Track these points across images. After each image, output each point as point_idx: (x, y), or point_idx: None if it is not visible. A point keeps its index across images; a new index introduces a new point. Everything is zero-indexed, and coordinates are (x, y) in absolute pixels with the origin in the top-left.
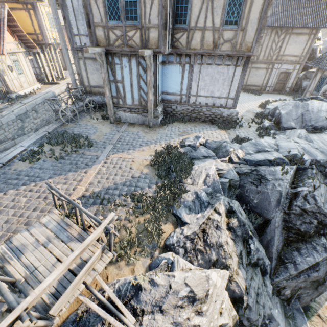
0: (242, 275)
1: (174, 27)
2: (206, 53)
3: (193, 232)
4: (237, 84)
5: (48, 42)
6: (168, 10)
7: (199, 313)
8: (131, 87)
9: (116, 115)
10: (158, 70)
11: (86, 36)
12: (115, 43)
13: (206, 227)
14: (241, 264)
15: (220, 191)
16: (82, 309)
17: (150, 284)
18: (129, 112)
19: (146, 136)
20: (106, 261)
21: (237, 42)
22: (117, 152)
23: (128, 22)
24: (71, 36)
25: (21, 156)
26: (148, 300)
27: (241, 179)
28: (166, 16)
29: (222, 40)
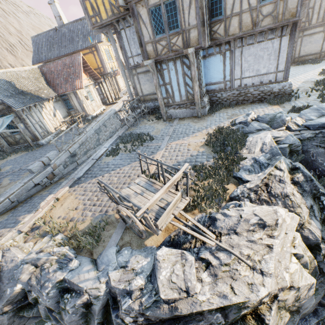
0: (315, 225)
1: (211, 22)
2: (246, 34)
3: (256, 185)
4: (286, 55)
5: (107, 71)
6: (204, 9)
7: (270, 237)
8: (177, 85)
9: (167, 114)
10: (200, 64)
11: (137, 56)
12: (162, 52)
13: (268, 182)
14: (314, 216)
15: (279, 155)
16: (173, 234)
17: (223, 216)
18: (178, 108)
19: (196, 125)
20: (185, 202)
21: (278, 12)
22: (174, 140)
23: (171, 32)
24: (127, 59)
25: (106, 153)
26: (223, 226)
27: (303, 144)
28: (203, 14)
29: (260, 16)
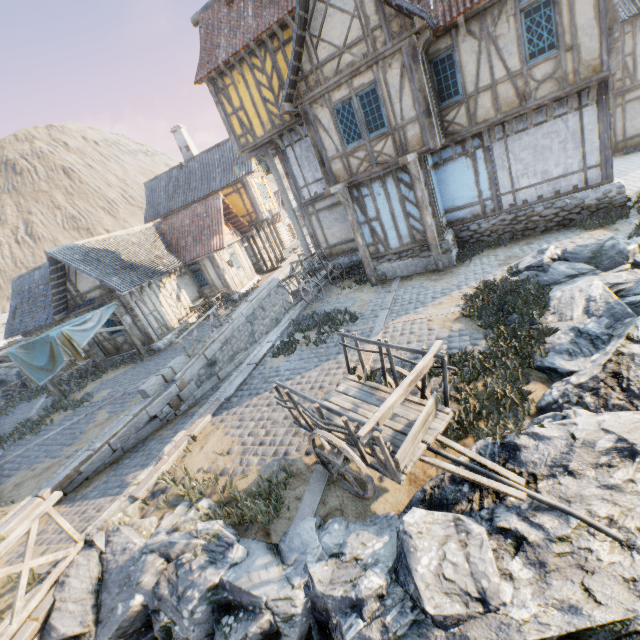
0: None
1: (441, 109)
2: (509, 116)
3: (592, 377)
4: (597, 136)
5: (262, 218)
6: (427, 91)
7: None
8: (392, 220)
9: (377, 272)
10: (431, 178)
11: (315, 183)
12: (359, 169)
13: (618, 369)
14: None
15: (631, 317)
16: (430, 485)
17: (532, 439)
18: (397, 260)
19: (437, 284)
20: (445, 419)
21: (565, 71)
22: (398, 316)
23: (372, 135)
24: (297, 190)
25: (272, 350)
26: (537, 459)
27: None
28: (425, 99)
29: (532, 83)
